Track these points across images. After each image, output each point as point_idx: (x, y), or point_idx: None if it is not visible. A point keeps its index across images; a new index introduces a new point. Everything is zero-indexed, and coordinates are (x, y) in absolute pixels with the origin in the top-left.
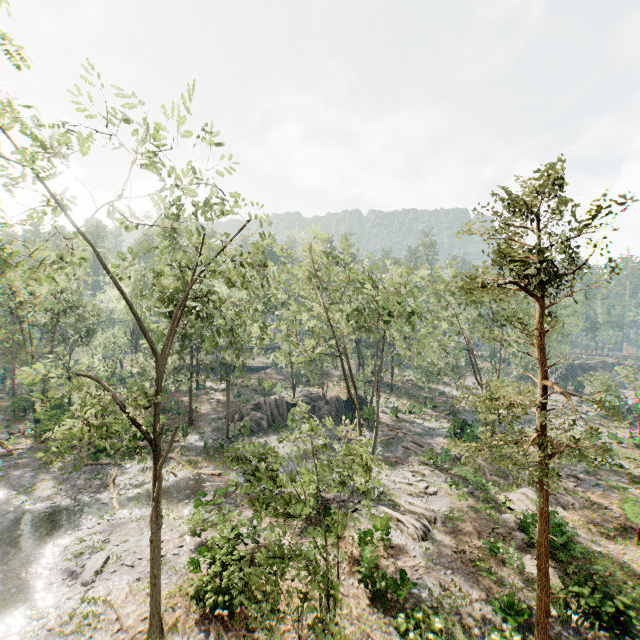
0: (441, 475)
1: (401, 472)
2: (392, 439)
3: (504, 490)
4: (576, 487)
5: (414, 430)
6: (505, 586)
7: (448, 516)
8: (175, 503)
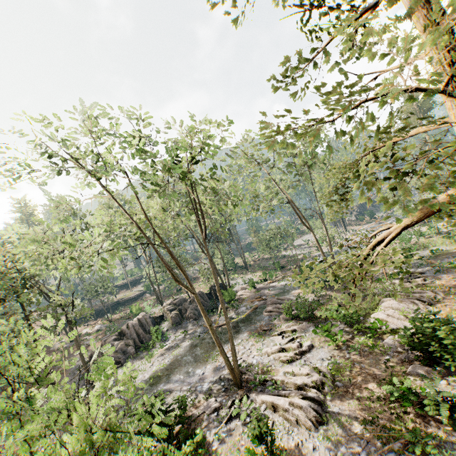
0: (309, 324)
1: (271, 339)
2: (256, 309)
3: (370, 312)
4: (424, 281)
5: (272, 293)
6: (451, 452)
7: (334, 371)
8: None
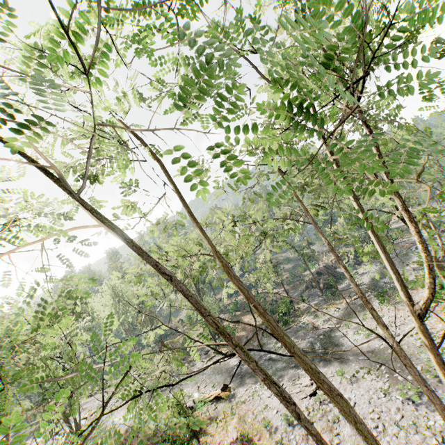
0: None
1: None
2: (410, 248)
3: None
4: None
5: (412, 241)
6: None
7: None
8: (364, 311)
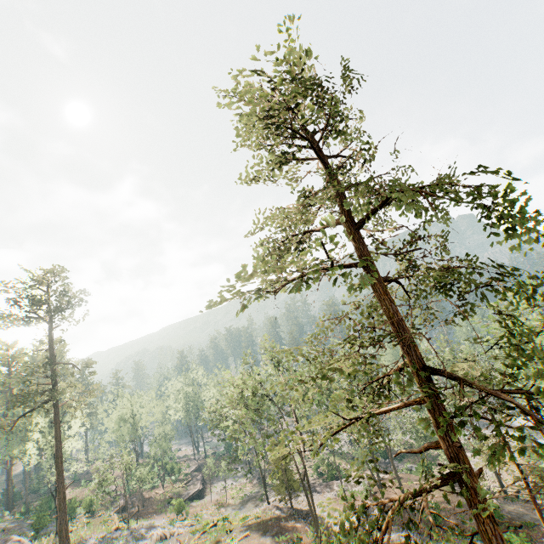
0: None
1: None
2: None
3: None
4: None
5: None
6: None
7: None
8: None
